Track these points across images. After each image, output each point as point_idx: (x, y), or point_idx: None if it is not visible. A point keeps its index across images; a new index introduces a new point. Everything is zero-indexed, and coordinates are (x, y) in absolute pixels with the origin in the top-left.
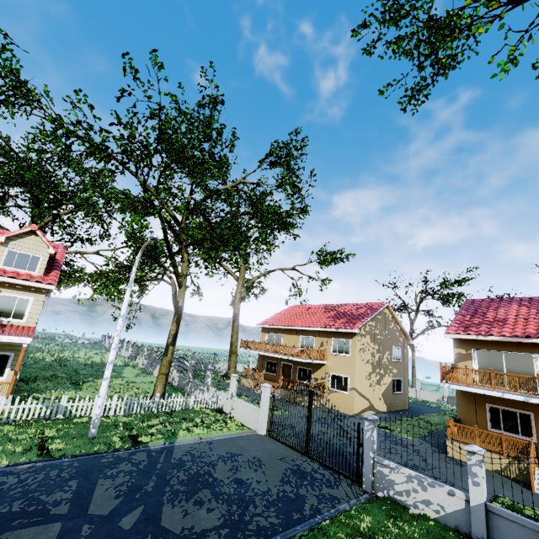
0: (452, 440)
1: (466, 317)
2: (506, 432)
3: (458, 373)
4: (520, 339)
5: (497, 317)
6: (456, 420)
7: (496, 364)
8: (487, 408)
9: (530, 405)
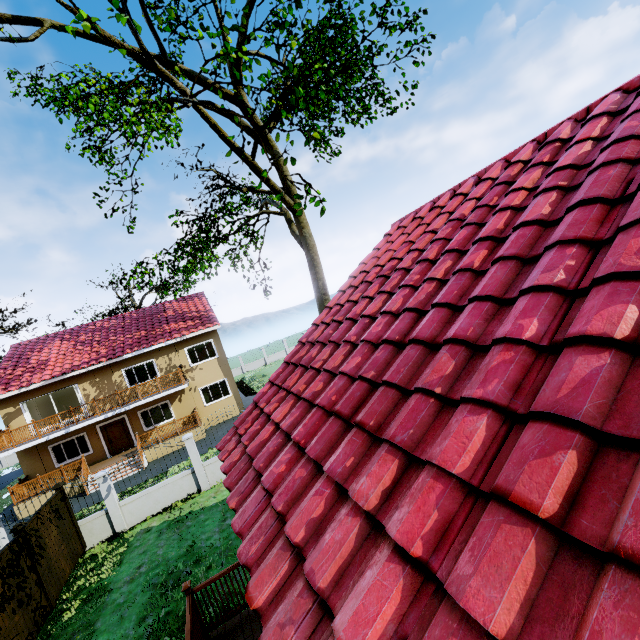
0: (20, 503)
1: (8, 370)
2: (71, 459)
3: (13, 434)
4: (60, 378)
5: (40, 360)
6: (22, 480)
7: (63, 397)
8: (50, 450)
9: (82, 427)
